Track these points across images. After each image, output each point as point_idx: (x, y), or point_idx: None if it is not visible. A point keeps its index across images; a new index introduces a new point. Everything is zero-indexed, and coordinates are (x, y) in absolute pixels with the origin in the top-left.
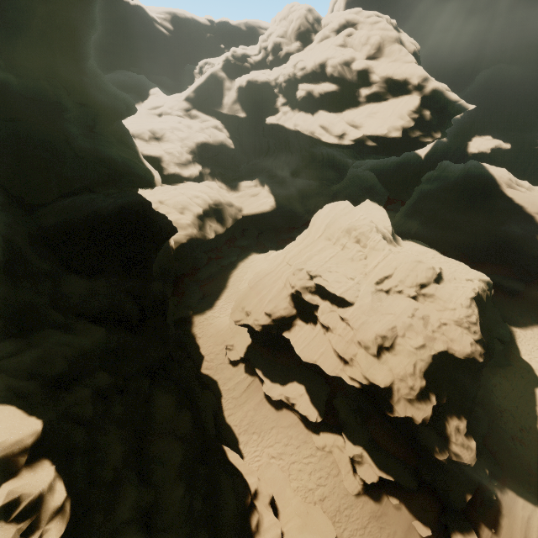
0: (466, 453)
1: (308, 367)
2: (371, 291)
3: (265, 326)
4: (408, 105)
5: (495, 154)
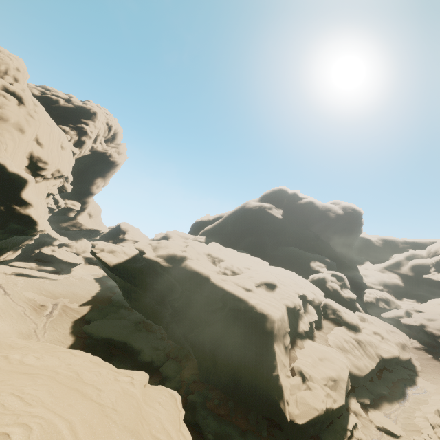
0: None
1: (404, 325)
2: (436, 312)
3: (392, 316)
4: None
5: None
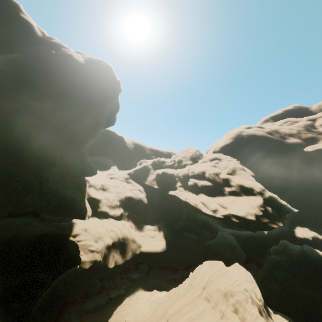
0: None
1: None
2: None
3: None
4: (256, 201)
5: (316, 241)
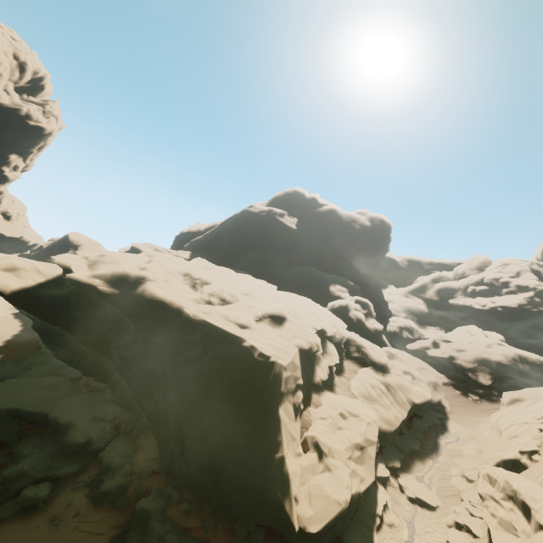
0: (484, 380)
1: (431, 357)
2: (465, 341)
3: (418, 347)
4: (524, 295)
5: None
